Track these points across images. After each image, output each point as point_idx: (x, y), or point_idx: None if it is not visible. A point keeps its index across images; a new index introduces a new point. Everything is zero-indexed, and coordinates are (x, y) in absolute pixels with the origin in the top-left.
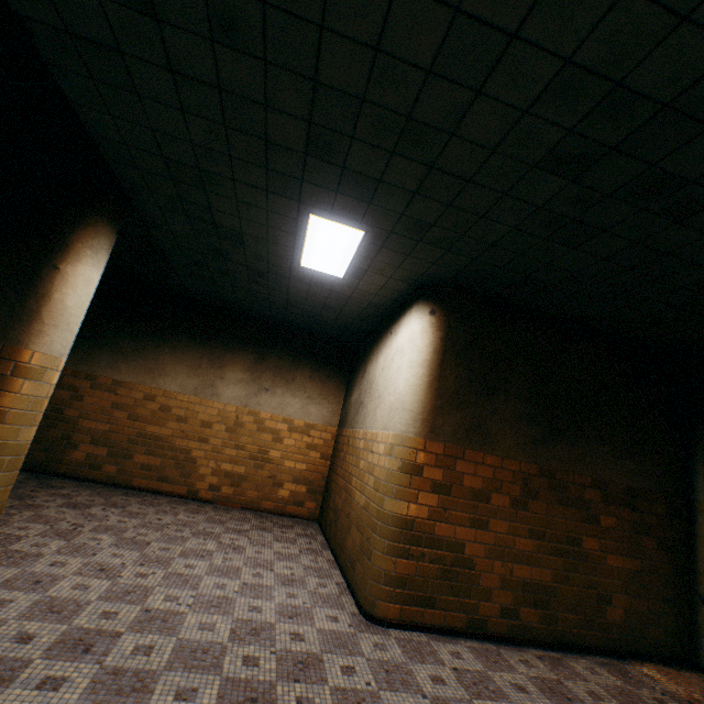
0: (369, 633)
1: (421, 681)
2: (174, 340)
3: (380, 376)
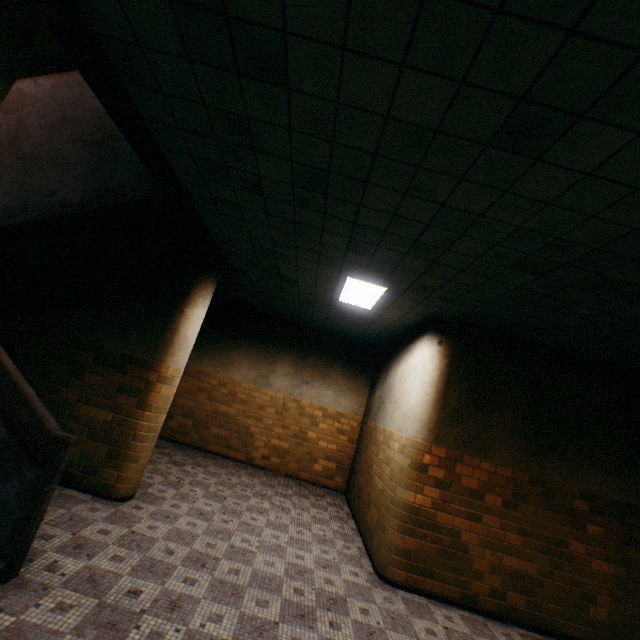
0: (381, 588)
1: (418, 630)
2: (240, 341)
3: (397, 385)
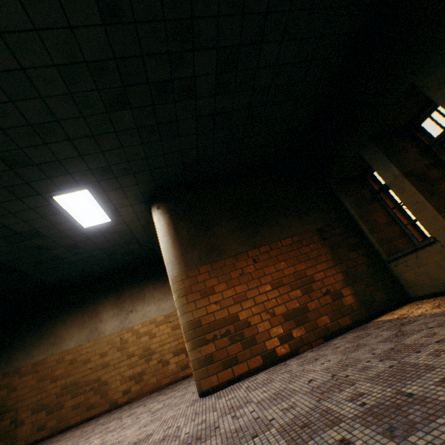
0: (198, 403)
1: (218, 405)
2: (61, 317)
3: None
